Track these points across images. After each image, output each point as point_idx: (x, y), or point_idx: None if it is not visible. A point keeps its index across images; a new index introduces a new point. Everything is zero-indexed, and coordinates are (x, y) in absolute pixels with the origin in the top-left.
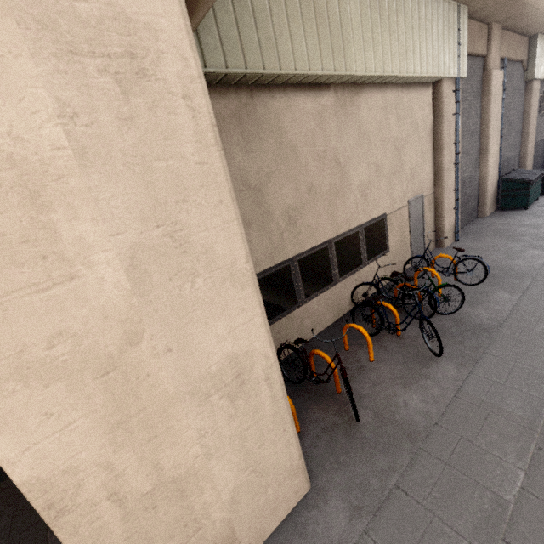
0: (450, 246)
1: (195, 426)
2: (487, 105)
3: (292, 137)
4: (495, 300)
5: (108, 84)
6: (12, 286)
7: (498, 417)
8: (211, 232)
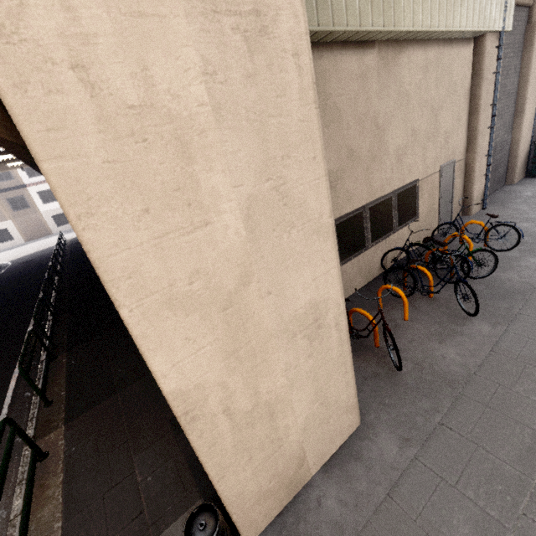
0: (477, 213)
1: (283, 360)
2: (527, 63)
3: (337, 99)
4: (528, 265)
5: (238, 42)
6: (167, 228)
7: (535, 369)
8: (305, 187)
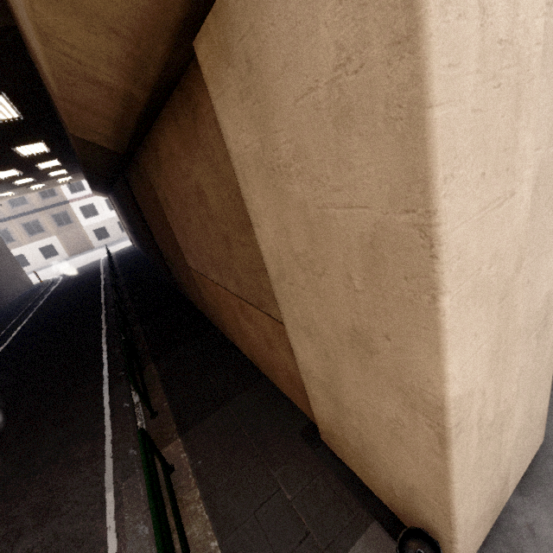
0: None
1: (519, 363)
2: None
3: None
4: None
5: None
6: (490, 198)
7: None
8: None
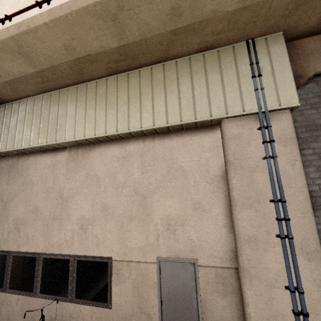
0: None
1: None
2: None
3: (33, 177)
4: None
5: None
6: None
7: None
8: None
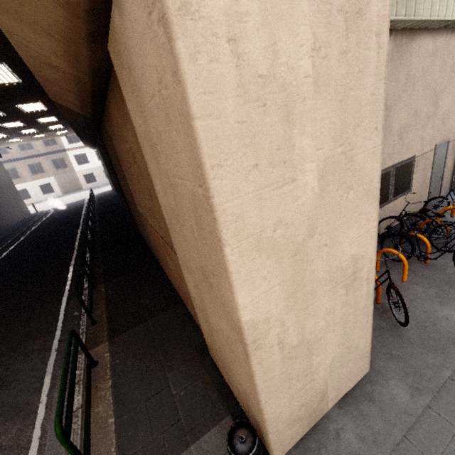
0: None
1: (325, 305)
2: None
3: None
4: None
5: (340, 22)
6: (267, 182)
7: None
8: (365, 154)
